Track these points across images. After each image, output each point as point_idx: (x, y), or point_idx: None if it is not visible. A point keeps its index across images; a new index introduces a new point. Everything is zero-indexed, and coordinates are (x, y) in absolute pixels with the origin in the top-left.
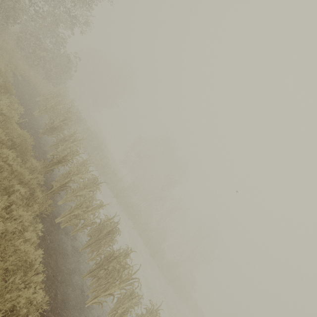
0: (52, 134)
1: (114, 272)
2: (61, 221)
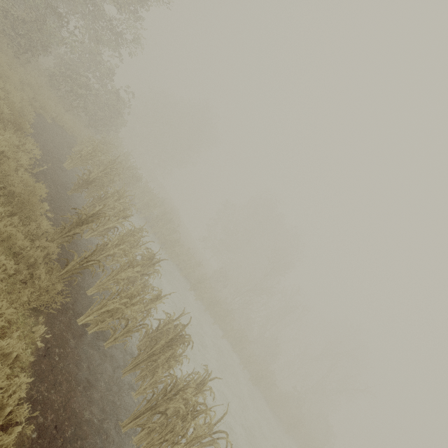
0: (90, 193)
1: (176, 421)
2: (90, 323)
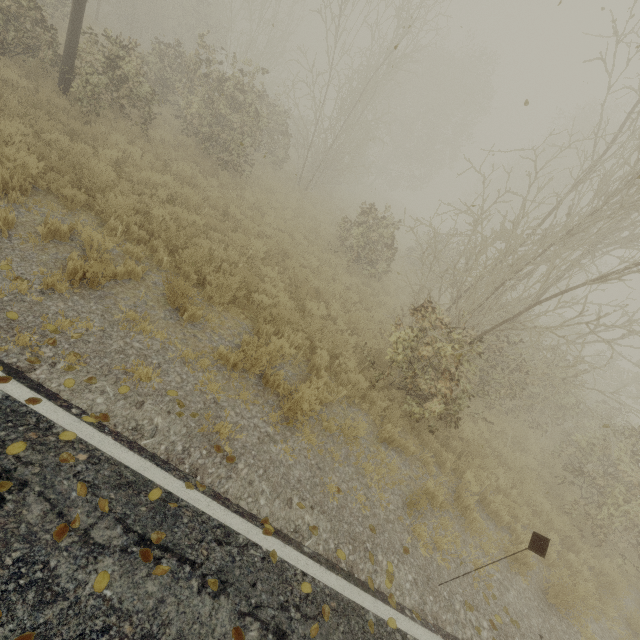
0: None
1: None
2: None
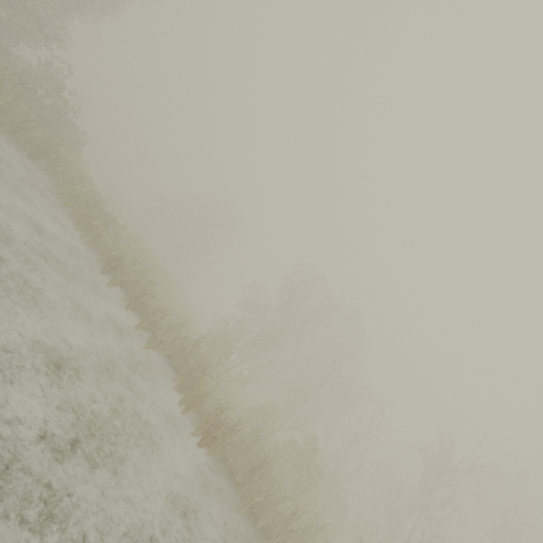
0: None
1: None
2: None
